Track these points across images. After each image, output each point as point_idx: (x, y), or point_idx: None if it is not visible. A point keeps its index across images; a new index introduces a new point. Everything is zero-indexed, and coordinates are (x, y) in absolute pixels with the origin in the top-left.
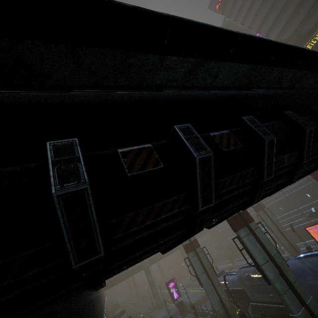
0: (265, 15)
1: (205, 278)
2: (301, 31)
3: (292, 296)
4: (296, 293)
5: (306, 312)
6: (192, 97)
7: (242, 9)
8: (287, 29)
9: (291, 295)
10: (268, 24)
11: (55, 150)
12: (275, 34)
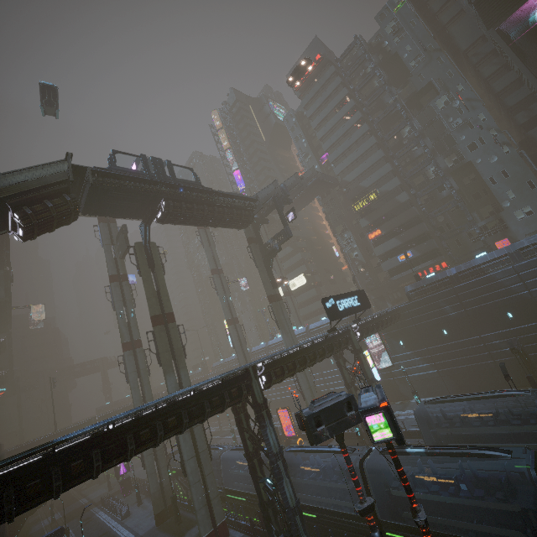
0: (338, 139)
1: (151, 459)
2: (361, 181)
3: (199, 486)
4: (205, 484)
5: (204, 498)
6: (67, 452)
7: (321, 111)
8: (351, 170)
9: (199, 485)
10: (337, 151)
11: (6, 495)
12: (340, 168)
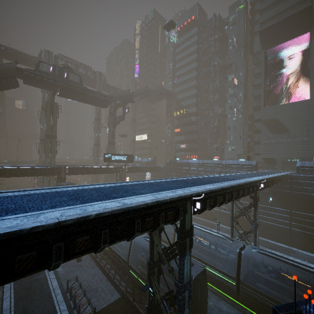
0: (183, 73)
1: (40, 184)
2: (183, 101)
3: None
4: None
5: None
6: None
7: (183, 52)
8: (182, 93)
9: None
10: (180, 79)
11: None
12: (178, 89)
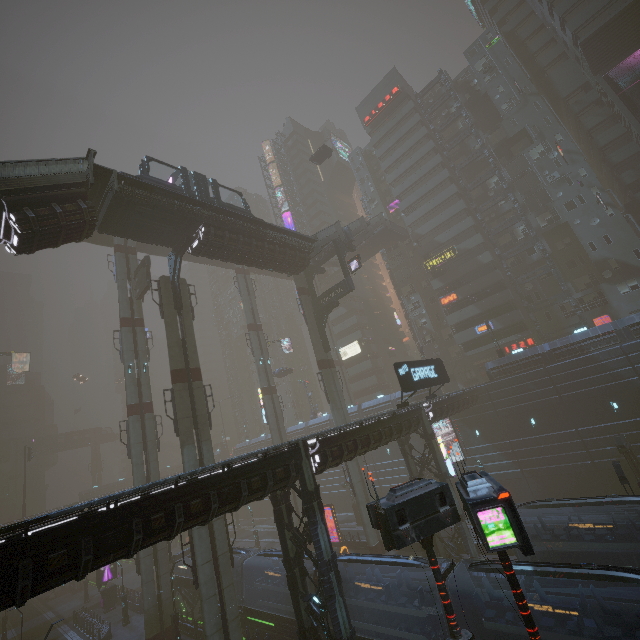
0: (412, 184)
1: (150, 562)
2: (436, 236)
3: (214, 603)
4: (222, 599)
5: (219, 620)
6: (45, 537)
7: (393, 151)
8: (425, 221)
9: (214, 601)
10: (410, 198)
11: None
12: (411, 218)
